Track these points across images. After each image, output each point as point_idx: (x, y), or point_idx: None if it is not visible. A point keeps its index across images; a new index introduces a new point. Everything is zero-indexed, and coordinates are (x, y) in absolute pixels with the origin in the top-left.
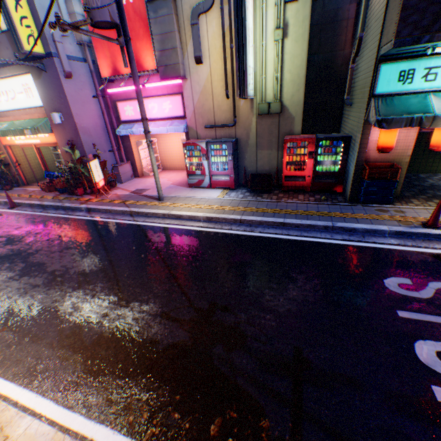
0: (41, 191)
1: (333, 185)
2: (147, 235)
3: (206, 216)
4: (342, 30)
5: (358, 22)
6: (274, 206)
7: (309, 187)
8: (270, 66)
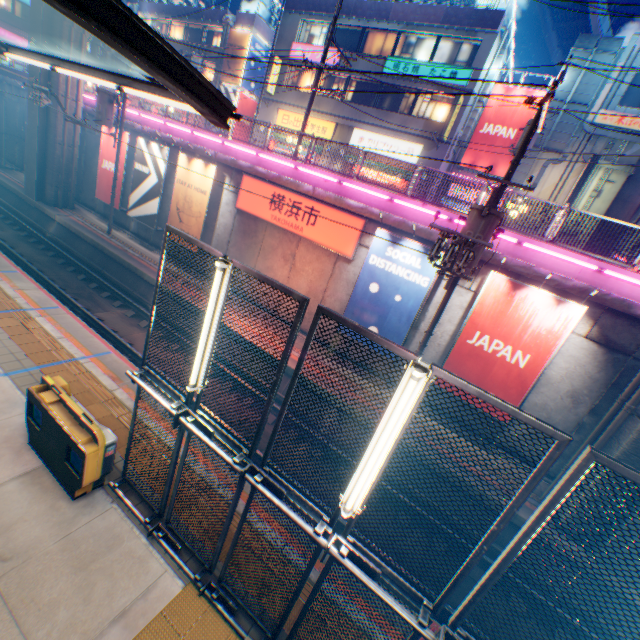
0: None
1: None
2: None
3: None
4: (627, 208)
5: (639, 208)
6: None
7: None
8: (578, 208)
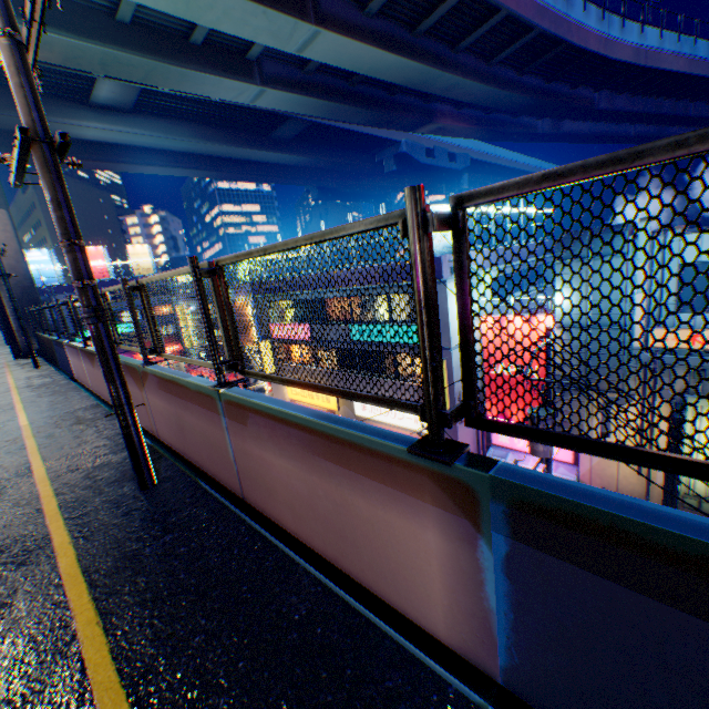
0: None
1: None
2: None
3: None
4: None
5: None
6: None
7: None
8: None
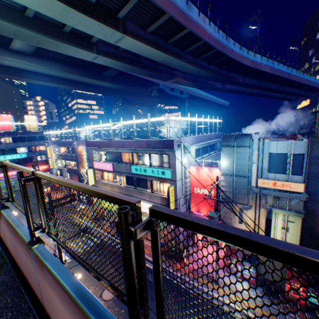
0: (150, 246)
1: (318, 310)
2: (218, 317)
3: (245, 313)
4: (317, 218)
5: None
6: (282, 317)
7: (302, 305)
8: (278, 237)
